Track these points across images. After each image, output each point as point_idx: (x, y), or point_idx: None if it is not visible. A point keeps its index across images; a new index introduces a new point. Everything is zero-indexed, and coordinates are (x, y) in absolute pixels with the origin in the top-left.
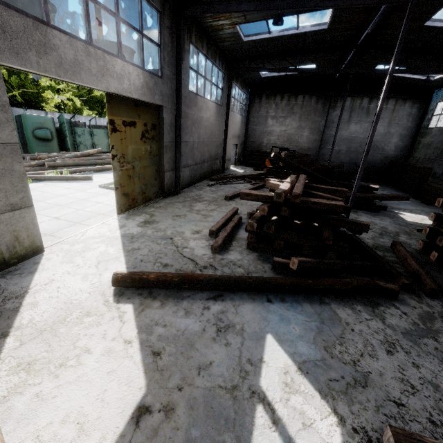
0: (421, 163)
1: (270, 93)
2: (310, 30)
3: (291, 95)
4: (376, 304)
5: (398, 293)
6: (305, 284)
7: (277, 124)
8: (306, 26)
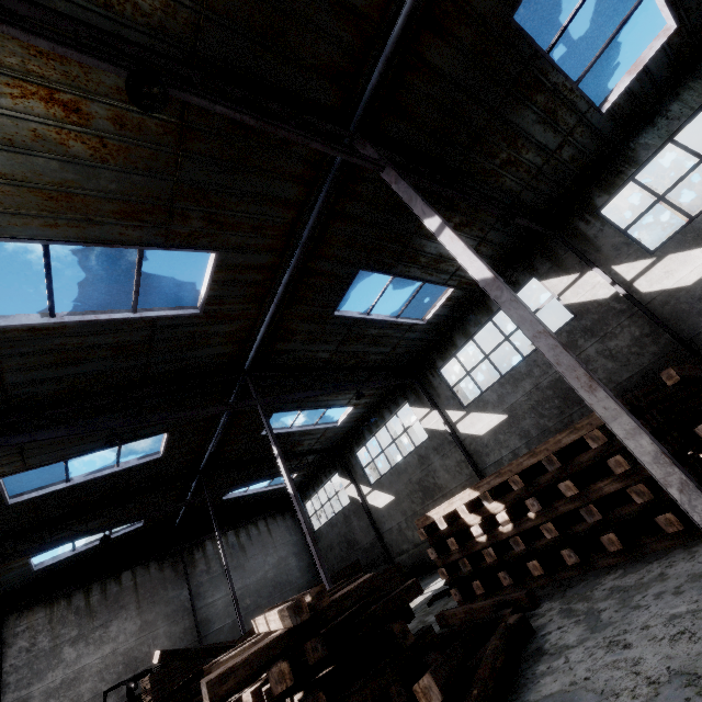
0: (340, 568)
1: (55, 597)
2: (138, 463)
3: (107, 580)
4: (539, 650)
5: (526, 617)
6: (479, 701)
7: (90, 649)
8: (130, 460)
